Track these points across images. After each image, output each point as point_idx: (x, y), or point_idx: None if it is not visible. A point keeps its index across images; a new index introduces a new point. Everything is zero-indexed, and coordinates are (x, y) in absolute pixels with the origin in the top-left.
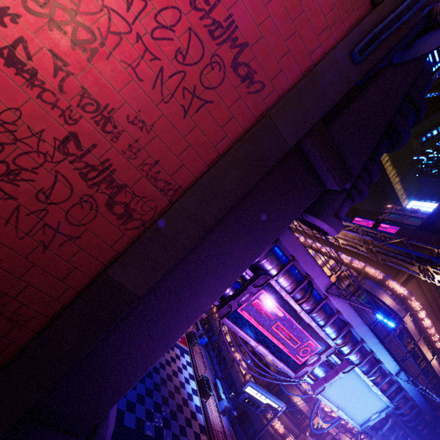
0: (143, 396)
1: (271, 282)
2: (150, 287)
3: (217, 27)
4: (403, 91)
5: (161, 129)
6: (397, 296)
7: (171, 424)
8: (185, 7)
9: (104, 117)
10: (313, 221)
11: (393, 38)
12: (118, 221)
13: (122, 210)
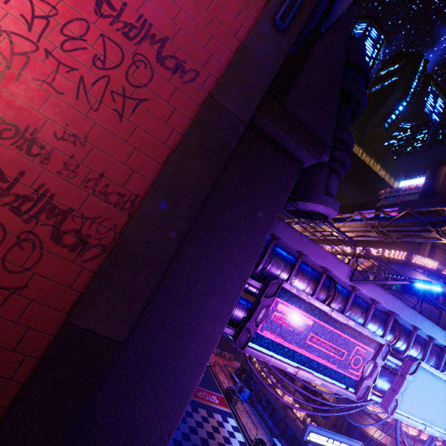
0: None
1: (284, 286)
2: (131, 325)
3: (130, 28)
4: (342, 58)
5: (98, 138)
6: (430, 271)
7: None
8: (92, 17)
9: (27, 140)
10: (306, 207)
11: (309, 3)
12: (72, 253)
13: (73, 240)
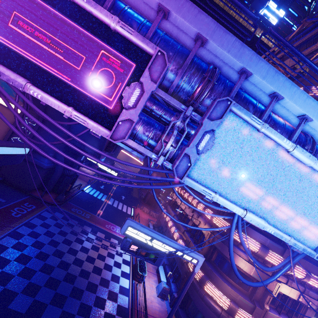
0: (34, 271)
1: None
2: None
3: None
4: None
5: None
6: None
7: (67, 302)
8: None
9: None
10: None
11: None
12: None
13: None
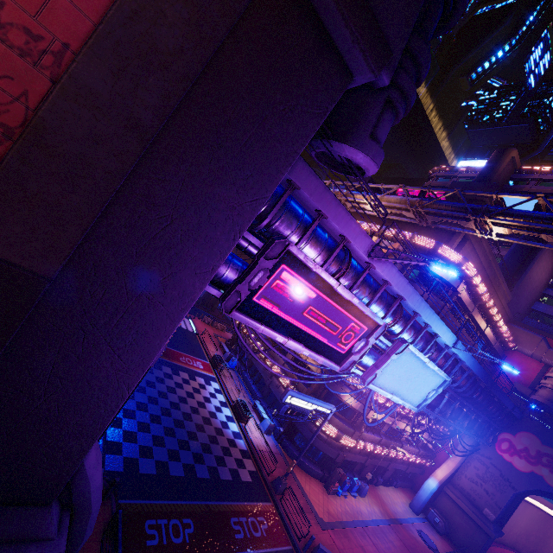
0: (161, 437)
1: (291, 249)
2: (64, 259)
3: None
4: None
5: None
6: (450, 265)
7: (204, 458)
8: None
9: None
10: (342, 151)
11: None
12: None
13: None
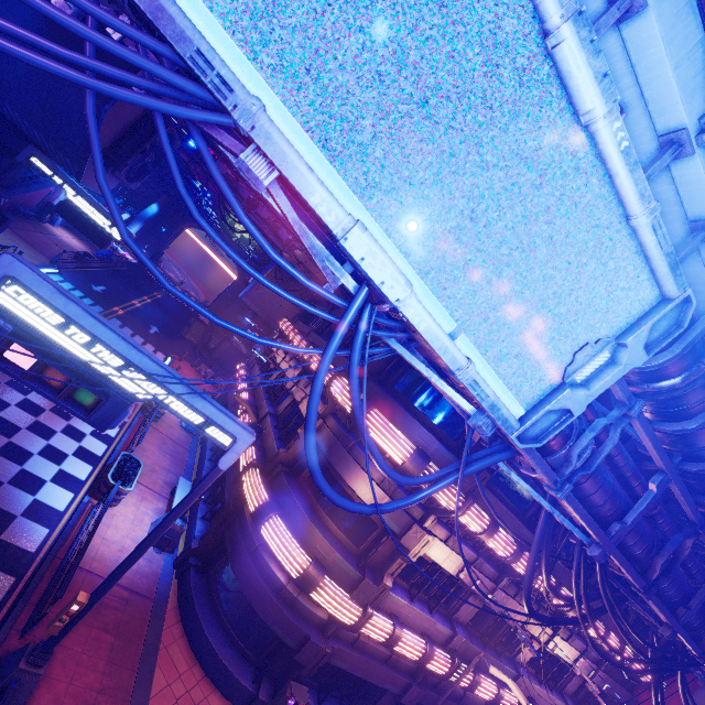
0: None
1: None
2: None
3: None
4: None
5: None
6: None
7: None
8: None
9: None
10: None
11: None
12: None
13: None
